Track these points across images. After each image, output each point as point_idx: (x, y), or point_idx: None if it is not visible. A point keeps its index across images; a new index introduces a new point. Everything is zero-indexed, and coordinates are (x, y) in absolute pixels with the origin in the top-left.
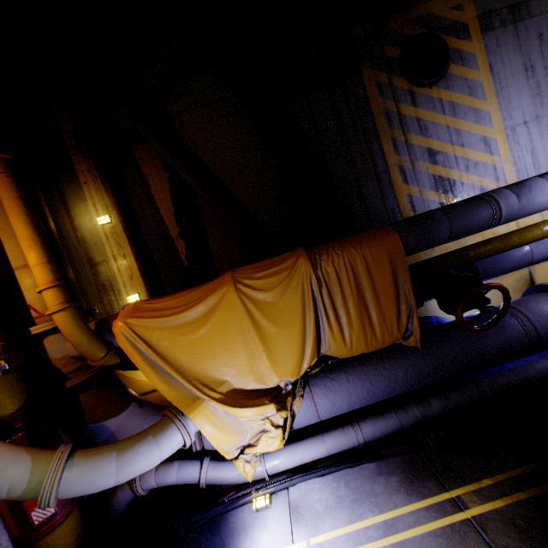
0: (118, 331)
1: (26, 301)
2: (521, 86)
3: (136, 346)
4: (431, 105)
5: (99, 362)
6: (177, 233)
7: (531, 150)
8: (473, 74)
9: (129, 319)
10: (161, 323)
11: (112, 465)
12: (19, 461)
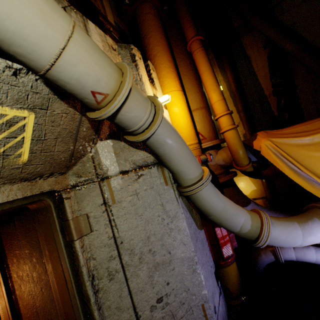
0: (264, 146)
1: (197, 130)
2: None
3: (278, 157)
4: None
5: (245, 167)
6: (270, 92)
7: None
8: None
9: (271, 138)
10: (296, 141)
11: (298, 230)
12: (241, 210)
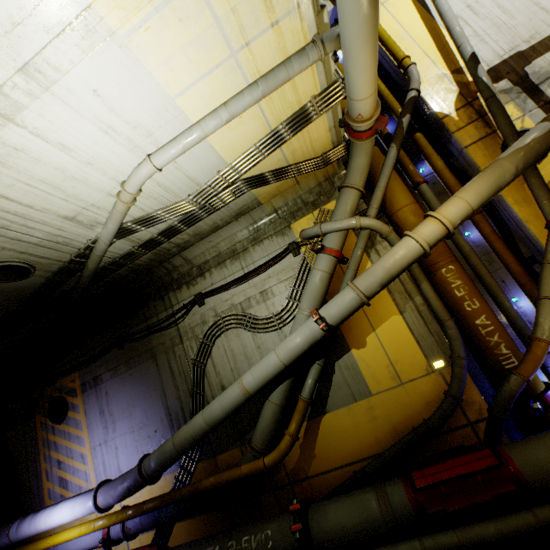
0: None
1: None
2: (99, 422)
3: None
4: (61, 433)
5: None
6: None
7: (103, 461)
8: (79, 416)
9: None
10: None
11: None
12: None
